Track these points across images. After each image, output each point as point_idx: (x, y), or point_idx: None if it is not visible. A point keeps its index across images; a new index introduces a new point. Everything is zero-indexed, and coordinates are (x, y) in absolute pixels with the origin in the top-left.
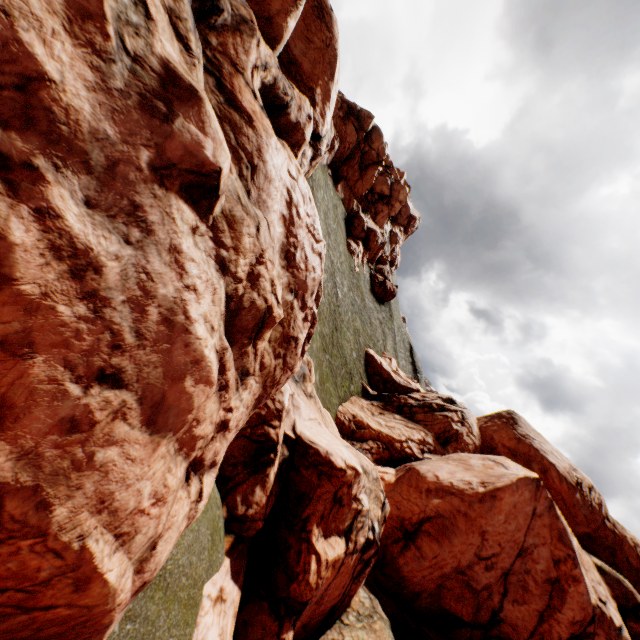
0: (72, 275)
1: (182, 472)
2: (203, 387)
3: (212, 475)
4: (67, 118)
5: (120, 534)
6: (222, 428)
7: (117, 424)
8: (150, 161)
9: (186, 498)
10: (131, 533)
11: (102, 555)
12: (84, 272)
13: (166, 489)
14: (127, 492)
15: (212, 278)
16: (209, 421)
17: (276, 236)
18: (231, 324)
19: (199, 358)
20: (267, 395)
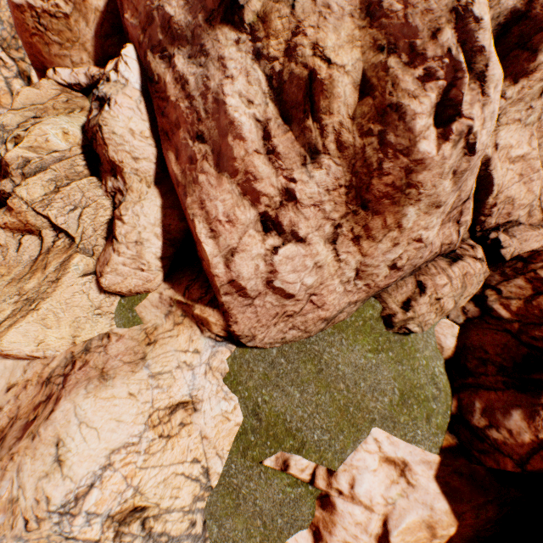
0: (183, 90)
1: (252, 216)
2: (239, 142)
3: (298, 248)
4: (179, 27)
5: (212, 230)
6: (290, 198)
7: (205, 163)
8: (204, 19)
9: (260, 241)
10: (217, 233)
11: (201, 231)
12: (185, 86)
13: (235, 218)
14: (211, 204)
15: (246, 66)
16: (269, 183)
17: (341, 1)
18: (282, 102)
19: (232, 121)
20: (367, 187)
